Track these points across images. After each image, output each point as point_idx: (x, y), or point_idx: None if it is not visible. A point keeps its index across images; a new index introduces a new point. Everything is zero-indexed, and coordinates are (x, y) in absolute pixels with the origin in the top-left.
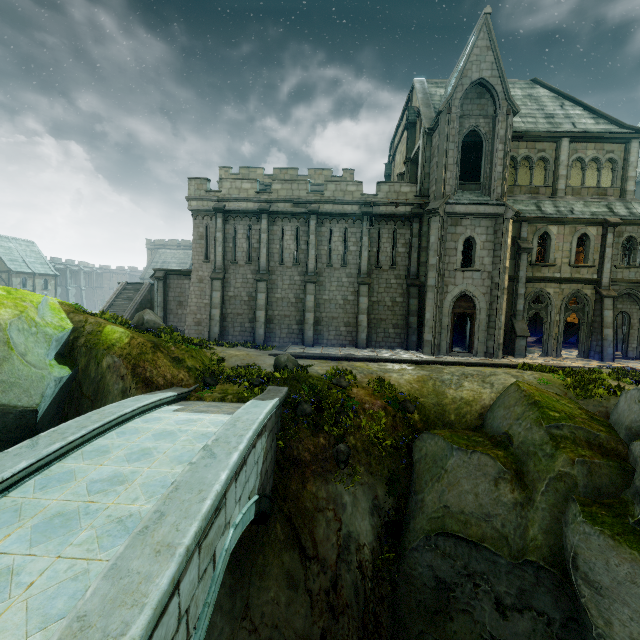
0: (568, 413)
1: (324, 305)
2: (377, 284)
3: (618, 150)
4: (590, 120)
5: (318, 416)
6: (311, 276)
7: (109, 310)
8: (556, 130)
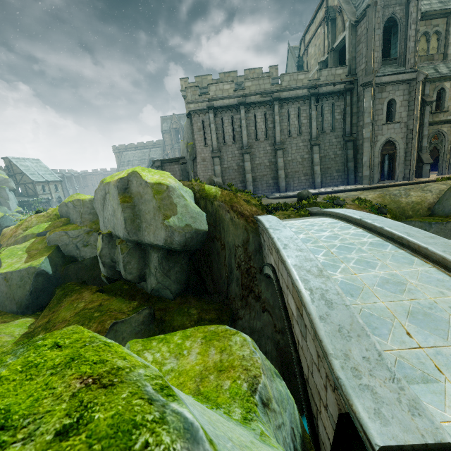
0: None
1: (289, 164)
2: (323, 144)
3: None
4: None
5: None
6: (279, 145)
7: None
8: (448, 7)
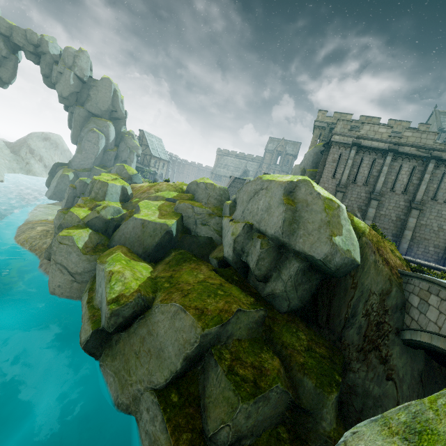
0: None
1: (419, 228)
2: None
3: None
4: None
5: None
6: (417, 204)
7: None
8: None
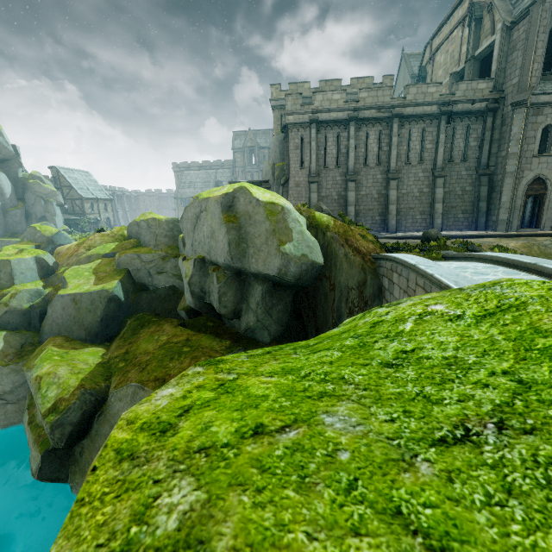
0: None
1: (402, 198)
2: (449, 176)
3: None
4: None
5: None
6: (393, 174)
7: None
8: None
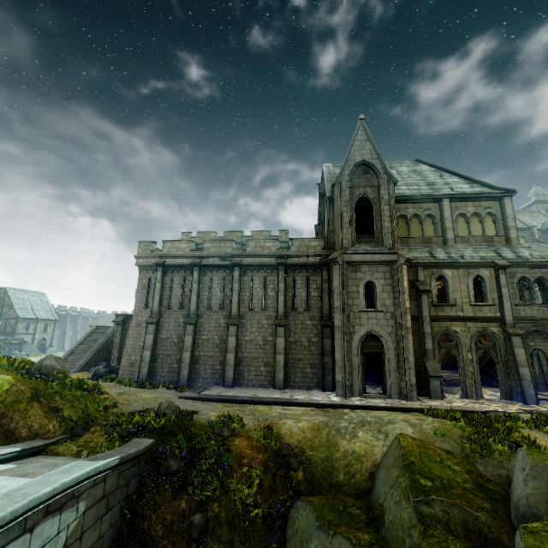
0: (445, 481)
1: (245, 345)
2: (294, 325)
3: (494, 206)
4: (465, 185)
5: (189, 474)
6: (234, 319)
7: (75, 351)
8: (436, 193)
